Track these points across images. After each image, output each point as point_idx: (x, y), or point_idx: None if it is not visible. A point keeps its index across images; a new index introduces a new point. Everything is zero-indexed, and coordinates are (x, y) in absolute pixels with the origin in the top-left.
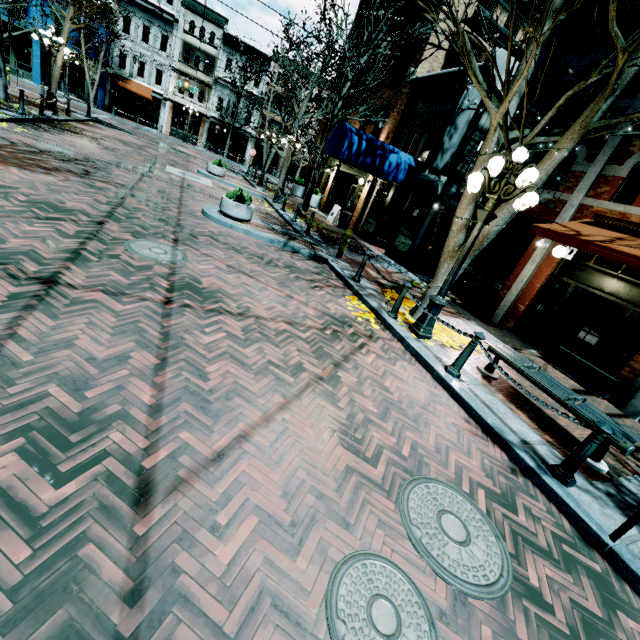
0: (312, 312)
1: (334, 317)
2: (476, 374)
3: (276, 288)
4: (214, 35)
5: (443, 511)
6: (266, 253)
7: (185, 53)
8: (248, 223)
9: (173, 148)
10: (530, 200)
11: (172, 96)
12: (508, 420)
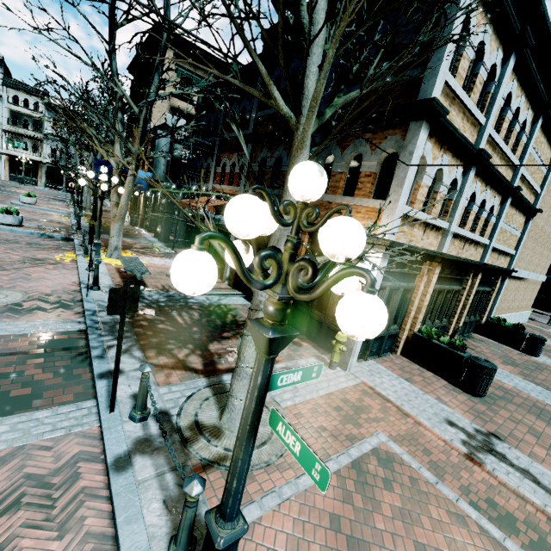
0: (18, 257)
1: (35, 259)
2: (115, 271)
3: (1, 250)
4: (37, 104)
5: (1, 294)
6: (18, 239)
7: (13, 118)
8: (20, 226)
9: (2, 190)
10: (102, 187)
11: (7, 150)
12: (100, 280)
